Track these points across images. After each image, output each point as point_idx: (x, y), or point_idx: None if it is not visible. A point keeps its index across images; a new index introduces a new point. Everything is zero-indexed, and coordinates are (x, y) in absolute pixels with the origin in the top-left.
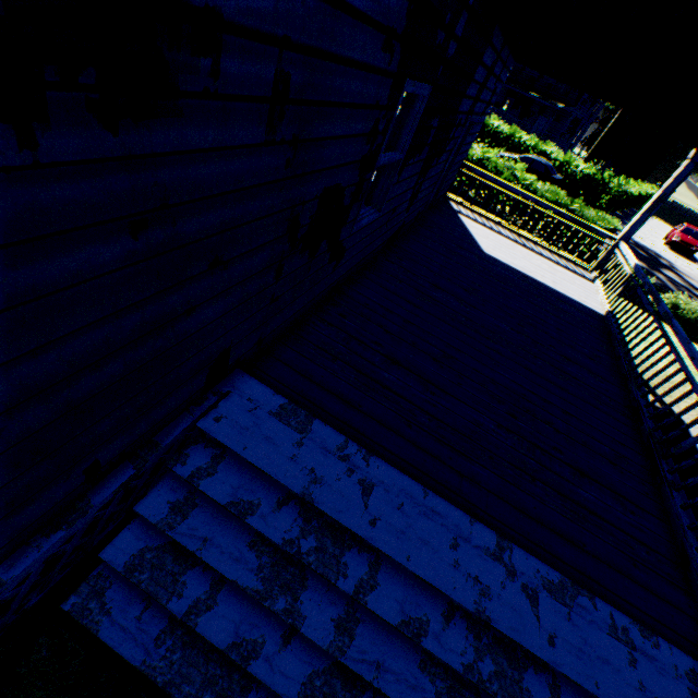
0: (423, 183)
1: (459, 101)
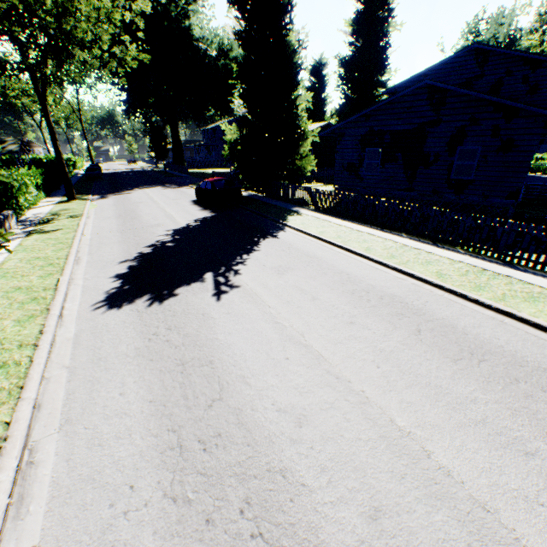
0: None
1: None
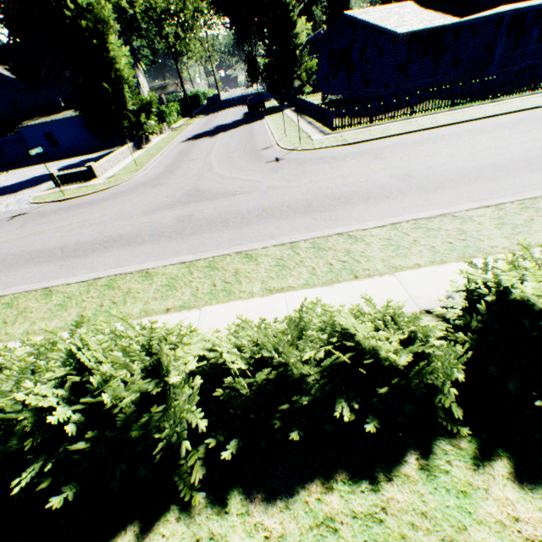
0: (518, 43)
1: (523, 24)
